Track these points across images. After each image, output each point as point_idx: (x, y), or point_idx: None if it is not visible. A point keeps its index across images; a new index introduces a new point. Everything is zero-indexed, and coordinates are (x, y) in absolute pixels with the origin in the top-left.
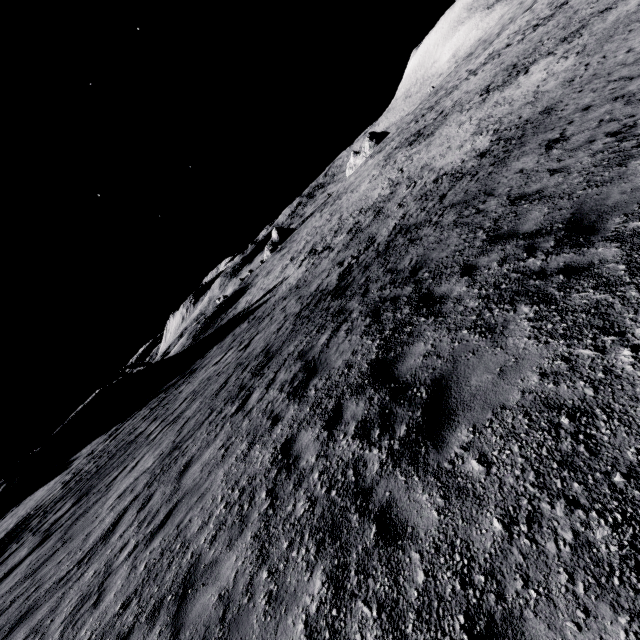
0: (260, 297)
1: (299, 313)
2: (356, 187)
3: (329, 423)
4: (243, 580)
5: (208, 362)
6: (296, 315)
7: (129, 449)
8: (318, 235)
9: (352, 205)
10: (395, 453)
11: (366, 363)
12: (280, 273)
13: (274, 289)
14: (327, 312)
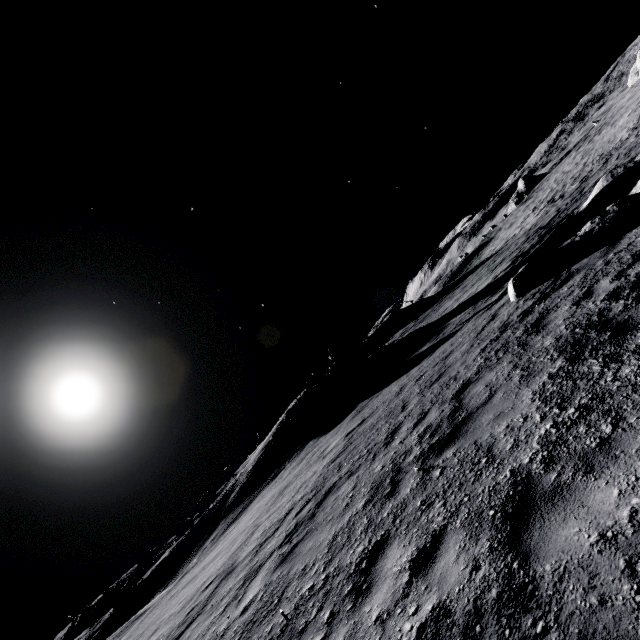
0: (502, 244)
1: (523, 241)
2: (618, 118)
3: (518, 257)
4: (494, 278)
5: (467, 280)
6: (521, 242)
7: (436, 309)
8: (561, 183)
9: (600, 147)
10: (528, 252)
11: (534, 243)
12: (521, 223)
13: (514, 236)
14: (534, 236)
